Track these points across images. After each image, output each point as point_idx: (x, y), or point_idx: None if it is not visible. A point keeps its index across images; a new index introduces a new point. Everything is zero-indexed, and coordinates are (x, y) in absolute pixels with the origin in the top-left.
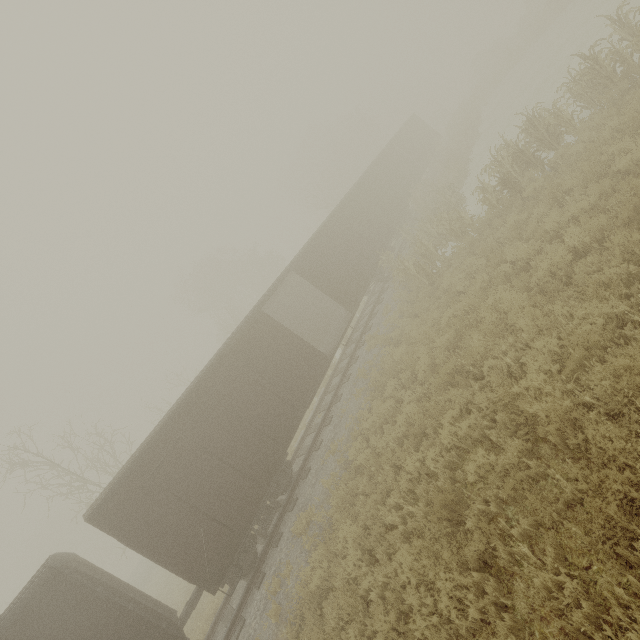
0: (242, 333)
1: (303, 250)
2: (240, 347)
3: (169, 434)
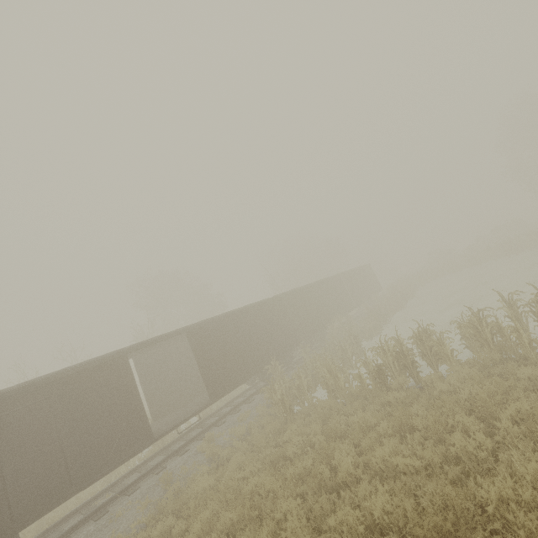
0: (88, 368)
1: (208, 320)
2: (74, 381)
3: None
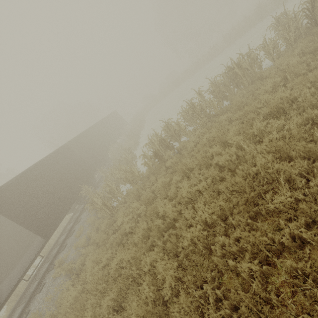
0: None
1: (5, 183)
2: None
3: None
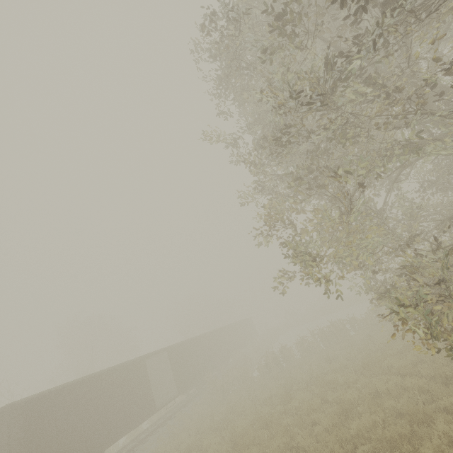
0: (132, 364)
1: (176, 344)
2: (127, 370)
3: (77, 388)
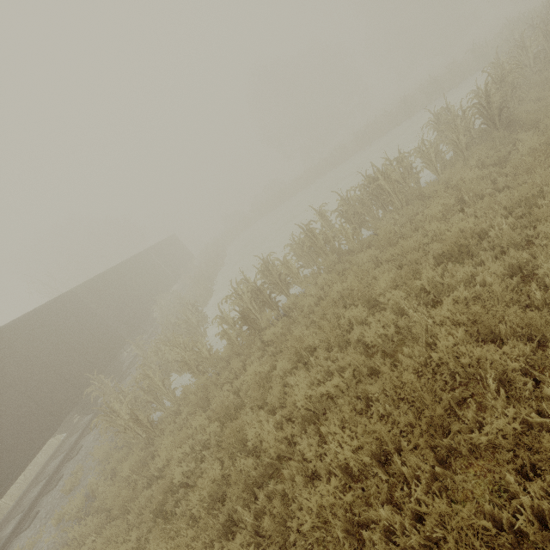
0: None
1: None
2: None
3: None
